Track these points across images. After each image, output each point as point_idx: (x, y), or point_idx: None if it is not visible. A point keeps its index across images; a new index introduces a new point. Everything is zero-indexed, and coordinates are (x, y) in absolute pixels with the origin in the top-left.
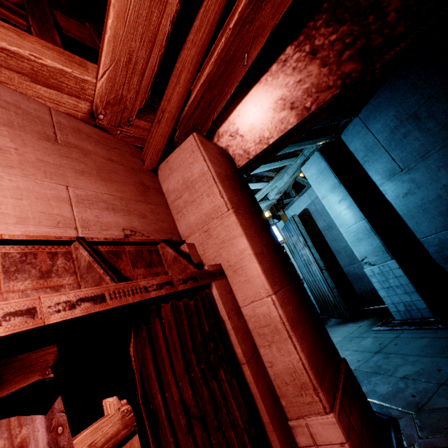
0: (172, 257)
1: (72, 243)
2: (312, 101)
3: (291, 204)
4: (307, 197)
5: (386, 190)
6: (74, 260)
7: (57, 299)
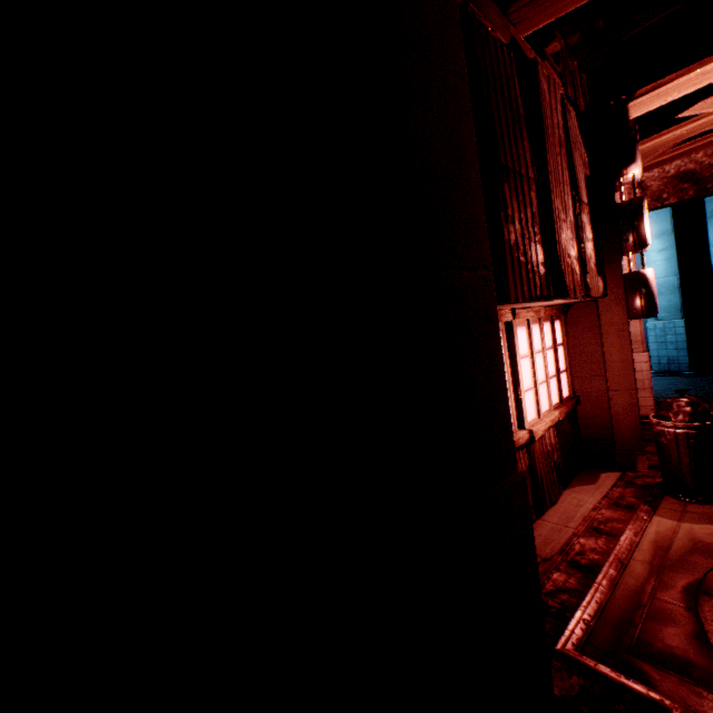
0: None
1: None
2: (712, 186)
3: None
4: None
5: None
6: None
7: None
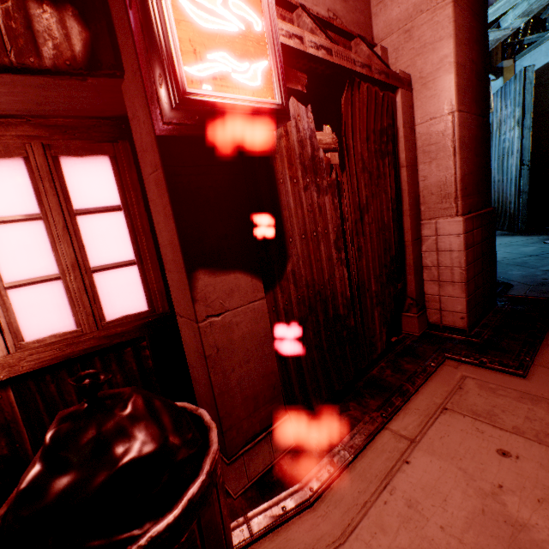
0: (364, 57)
1: (295, 11)
2: None
3: (537, 45)
4: None
5: None
6: None
7: (310, 39)
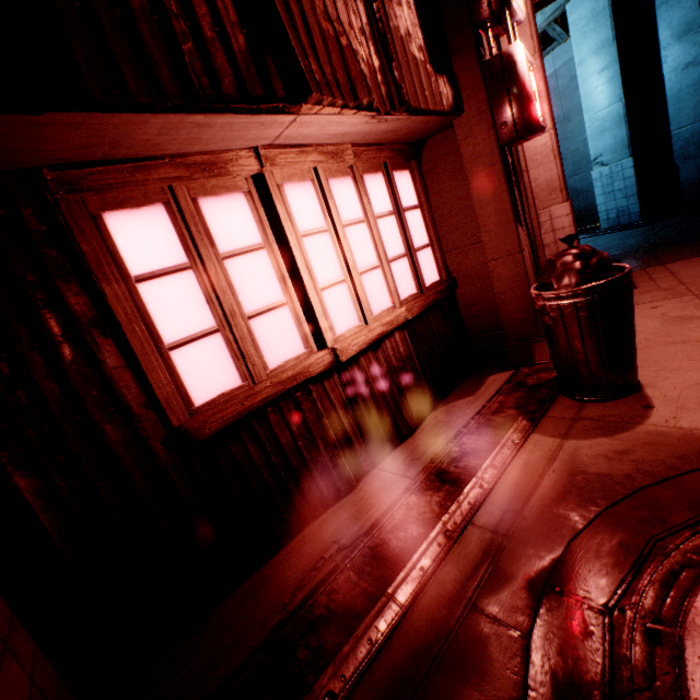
0: None
1: None
2: None
3: None
4: (550, 64)
5: (668, 58)
6: None
7: None
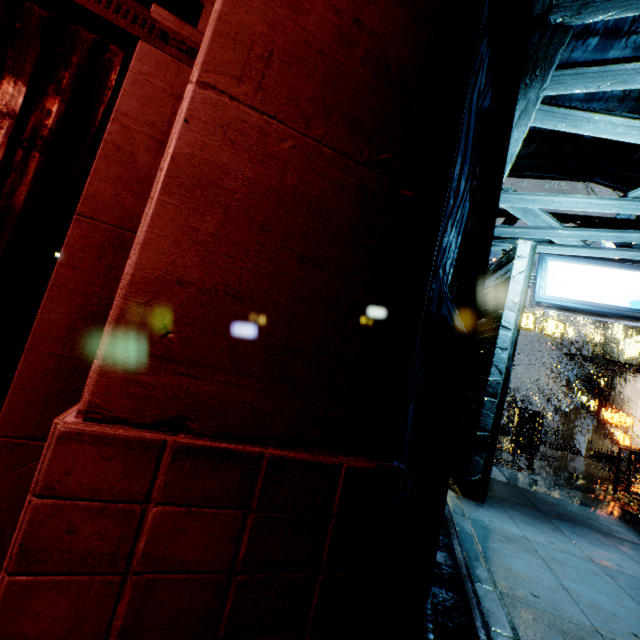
0: None
1: None
2: None
3: None
4: None
5: None
6: None
7: None
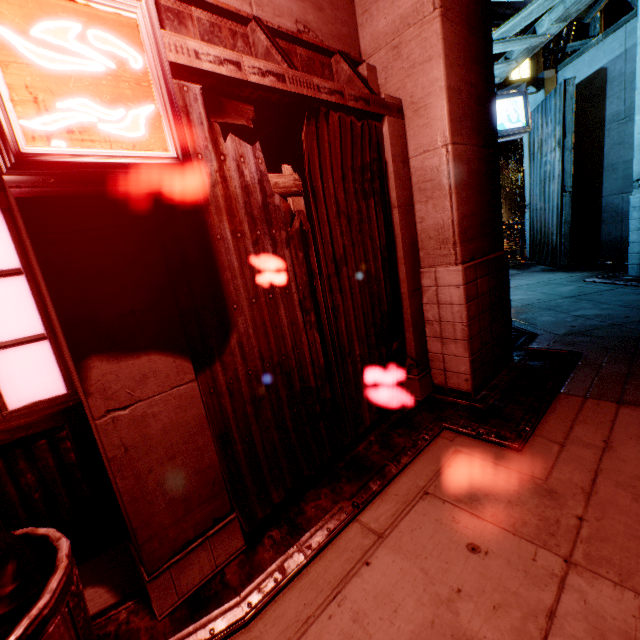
0: (346, 78)
1: (248, 24)
2: None
3: (579, 54)
4: (620, 41)
5: None
6: (251, 48)
7: (252, 64)
